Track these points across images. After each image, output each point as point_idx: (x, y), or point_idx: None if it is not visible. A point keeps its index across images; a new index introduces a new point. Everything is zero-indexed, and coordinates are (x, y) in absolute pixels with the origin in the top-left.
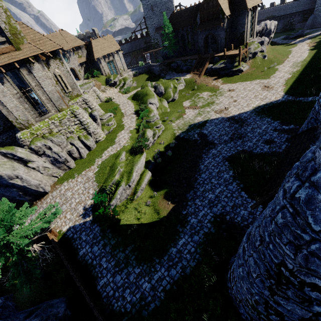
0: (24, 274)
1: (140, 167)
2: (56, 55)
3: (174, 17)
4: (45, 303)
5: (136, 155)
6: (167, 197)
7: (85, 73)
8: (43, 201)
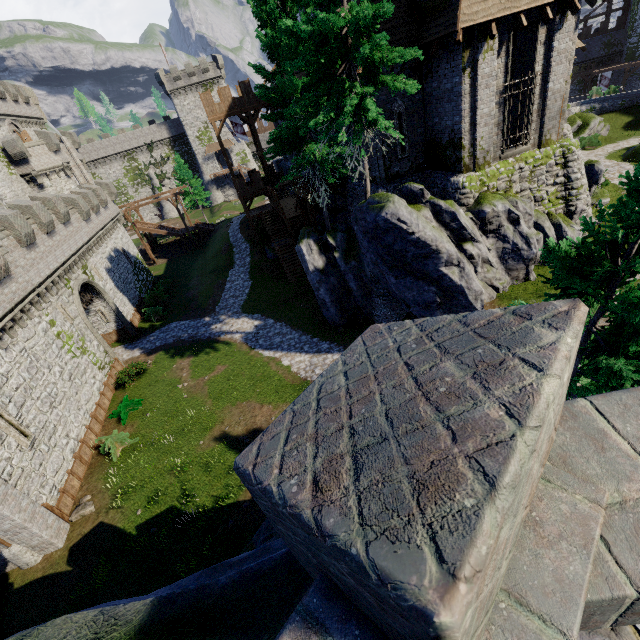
0: None
1: None
2: None
3: None
4: None
5: None
6: None
7: None
8: None
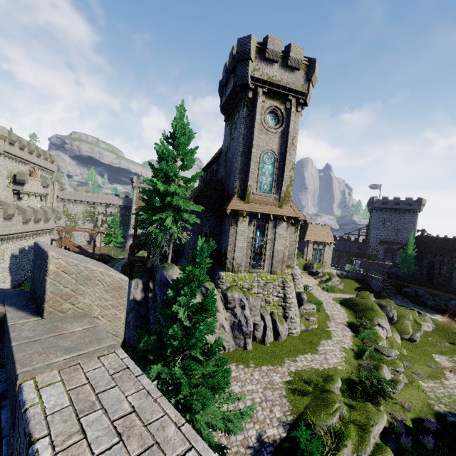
0: None
1: (379, 432)
2: (295, 223)
3: (421, 240)
4: None
5: (361, 398)
6: None
7: None
8: None
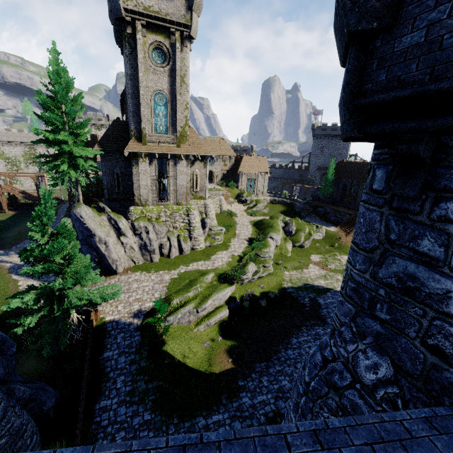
0: (53, 334)
1: (220, 298)
2: (204, 159)
3: (342, 165)
4: (42, 383)
5: (223, 283)
6: (231, 352)
7: (221, 180)
8: (108, 279)
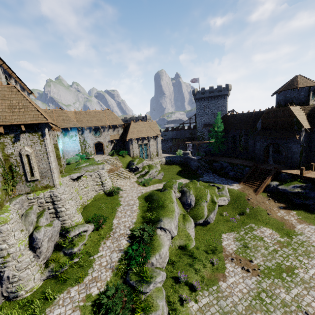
0: None
1: None
2: (38, 130)
3: (226, 119)
4: None
5: None
6: None
7: (113, 149)
8: None
